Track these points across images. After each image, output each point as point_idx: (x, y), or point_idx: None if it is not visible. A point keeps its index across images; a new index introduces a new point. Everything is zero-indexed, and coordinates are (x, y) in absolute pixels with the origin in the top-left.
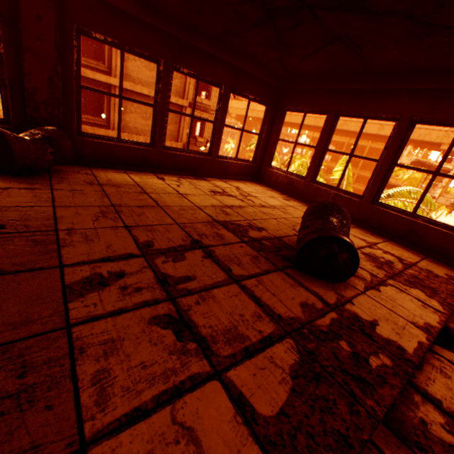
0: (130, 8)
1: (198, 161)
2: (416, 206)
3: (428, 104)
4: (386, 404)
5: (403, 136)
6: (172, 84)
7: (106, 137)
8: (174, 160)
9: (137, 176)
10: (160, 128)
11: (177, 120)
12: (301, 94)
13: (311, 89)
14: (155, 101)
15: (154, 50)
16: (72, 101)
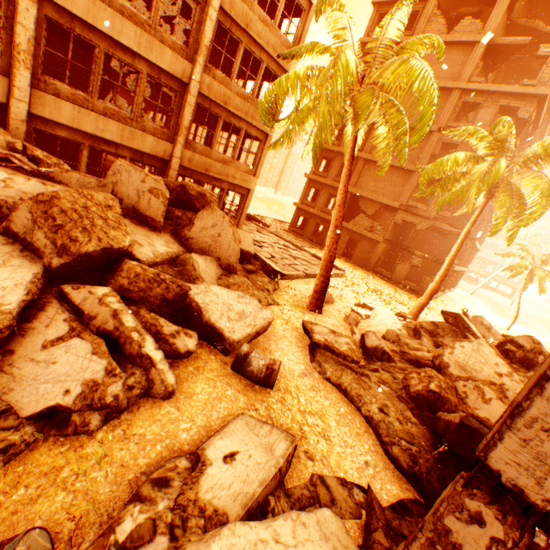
0: None
1: None
2: None
3: None
4: None
5: None
6: None
7: None
8: None
9: None
10: None
11: (422, 147)
12: None
13: None
14: None
15: None
16: None
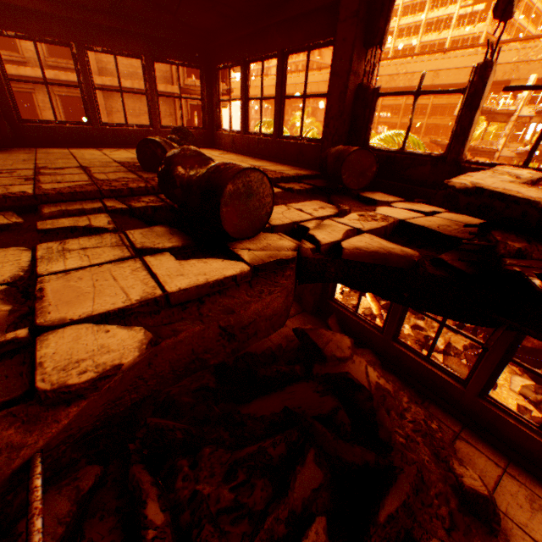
0: (26, 4)
1: (141, 134)
2: (301, 130)
3: (287, 35)
4: (114, 189)
5: (283, 70)
6: (156, 70)
7: (45, 121)
8: (115, 136)
9: (78, 150)
10: (92, 106)
11: (172, 112)
12: (222, 50)
13: (226, 43)
14: (80, 83)
15: (62, 36)
16: (5, 93)
